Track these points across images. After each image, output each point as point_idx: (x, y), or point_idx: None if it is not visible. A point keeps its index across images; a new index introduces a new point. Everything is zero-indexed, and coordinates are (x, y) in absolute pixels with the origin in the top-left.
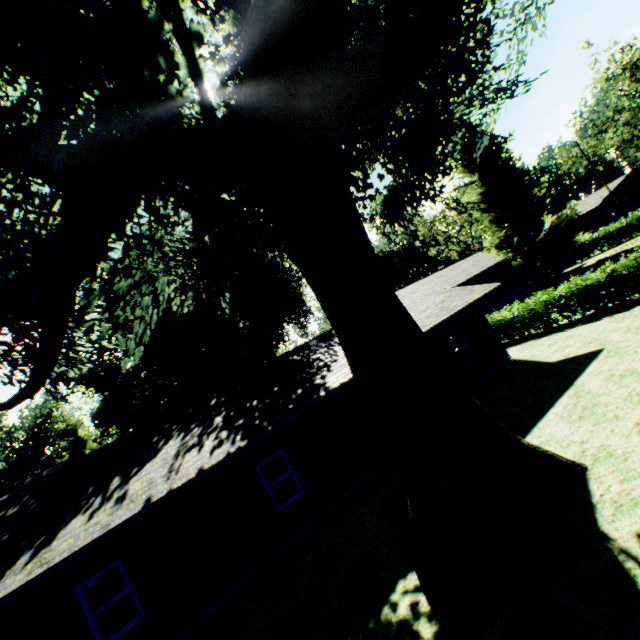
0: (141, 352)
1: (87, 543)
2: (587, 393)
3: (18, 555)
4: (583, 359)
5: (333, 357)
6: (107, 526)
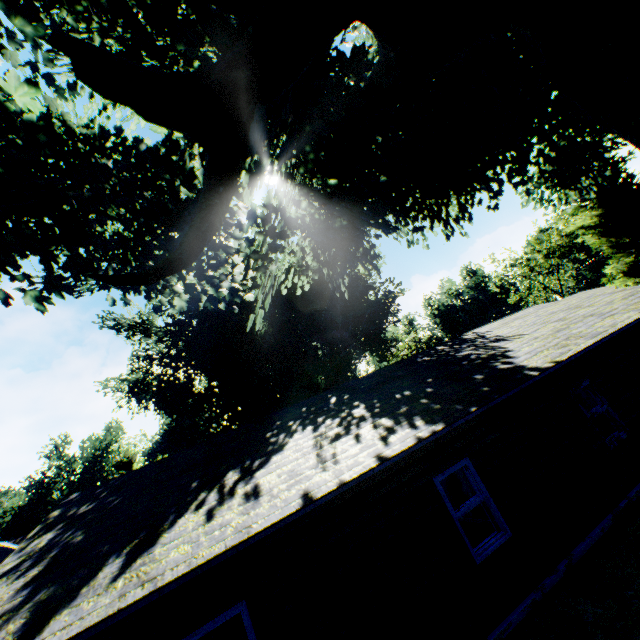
0: (261, 317)
1: (217, 554)
2: None
3: (98, 564)
4: None
5: (498, 349)
6: (245, 529)
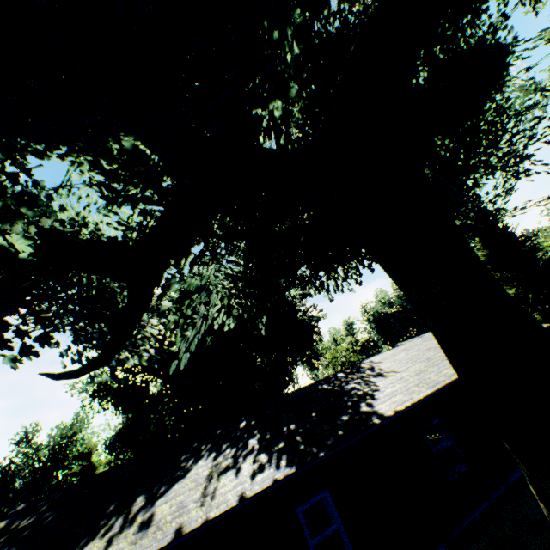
0: (187, 358)
1: None
2: None
3: None
4: None
5: (372, 386)
6: None
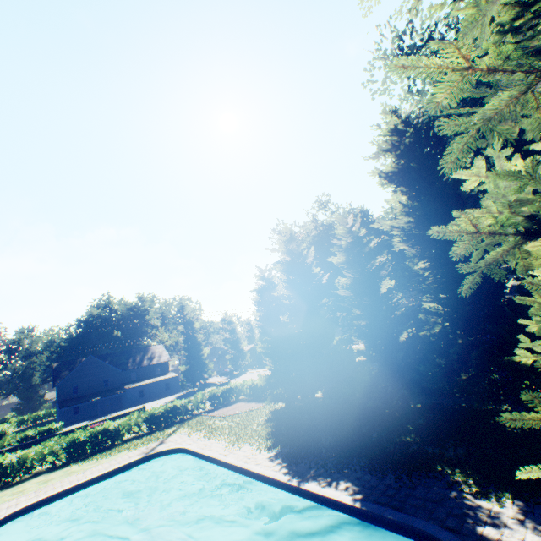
0: None
1: None
2: None
3: None
4: None
5: None
6: None
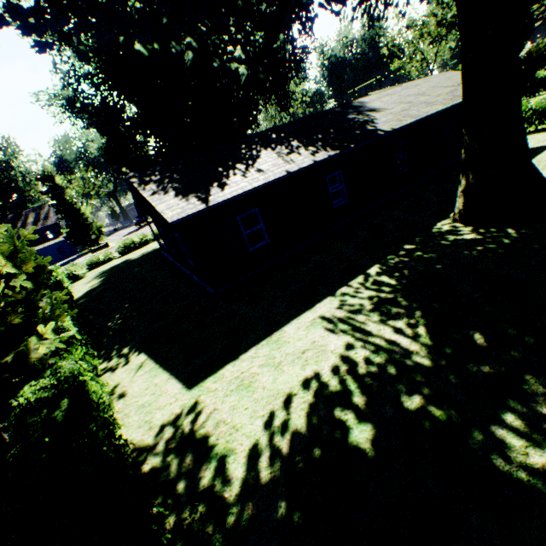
0: None
1: (261, 184)
2: (545, 161)
3: (207, 189)
4: (540, 149)
5: (370, 118)
6: (268, 179)
